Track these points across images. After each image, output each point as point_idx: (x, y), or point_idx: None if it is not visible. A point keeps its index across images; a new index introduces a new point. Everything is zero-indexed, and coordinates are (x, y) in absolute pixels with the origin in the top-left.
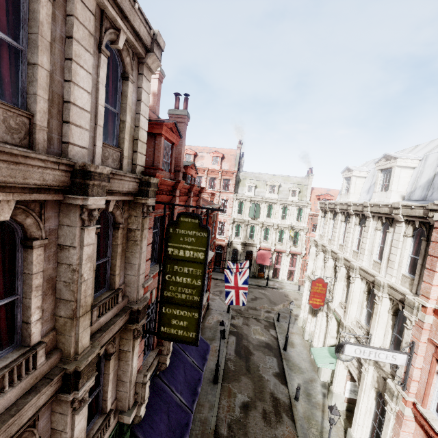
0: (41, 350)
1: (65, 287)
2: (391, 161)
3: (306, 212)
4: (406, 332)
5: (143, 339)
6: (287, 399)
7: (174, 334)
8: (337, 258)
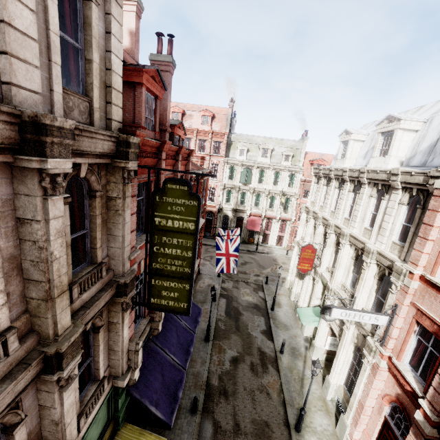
0: (12, 336)
1: (33, 267)
2: (395, 123)
3: (298, 178)
4: (390, 296)
5: (133, 310)
6: (272, 352)
7: (165, 305)
8: (327, 225)
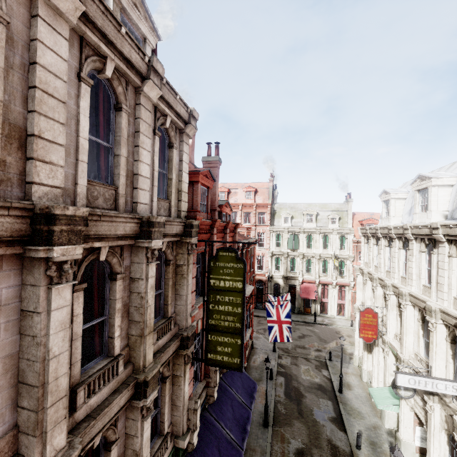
0: (121, 360)
1: (135, 311)
2: (426, 181)
3: (349, 239)
4: None
5: (192, 366)
6: (347, 447)
7: (220, 360)
8: (384, 285)
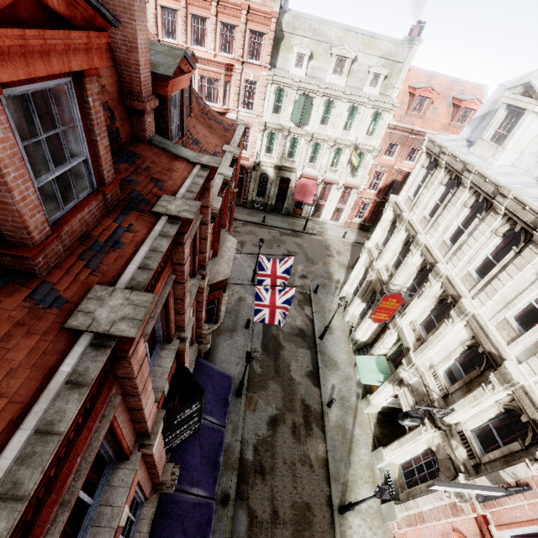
0: None
1: None
2: None
3: (385, 121)
4: (522, 466)
5: None
6: (318, 405)
7: None
8: (434, 271)
